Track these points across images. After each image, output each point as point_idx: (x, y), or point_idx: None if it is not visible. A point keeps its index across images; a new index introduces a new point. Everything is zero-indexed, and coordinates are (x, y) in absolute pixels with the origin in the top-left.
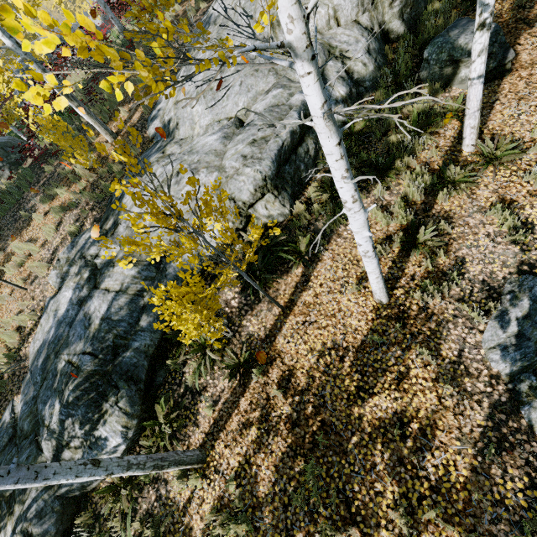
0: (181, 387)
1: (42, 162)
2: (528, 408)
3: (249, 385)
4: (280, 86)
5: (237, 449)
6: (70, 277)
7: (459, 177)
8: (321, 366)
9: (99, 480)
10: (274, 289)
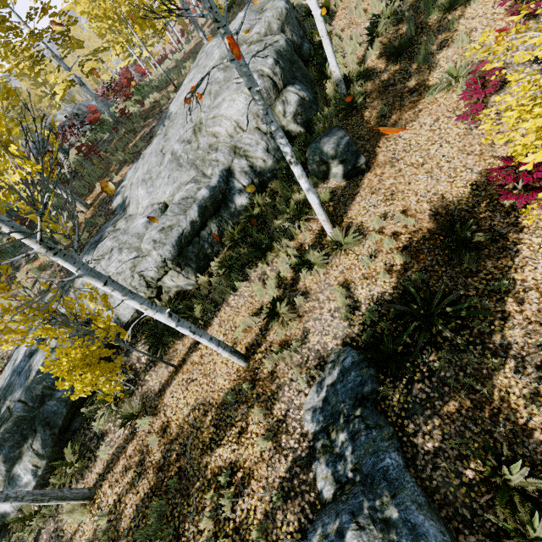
0: (92, 432)
1: (32, 228)
2: (317, 463)
3: (138, 433)
4: (194, 181)
5: (116, 489)
6: (32, 331)
7: (316, 259)
8: (191, 419)
9: (15, 511)
10: (174, 349)
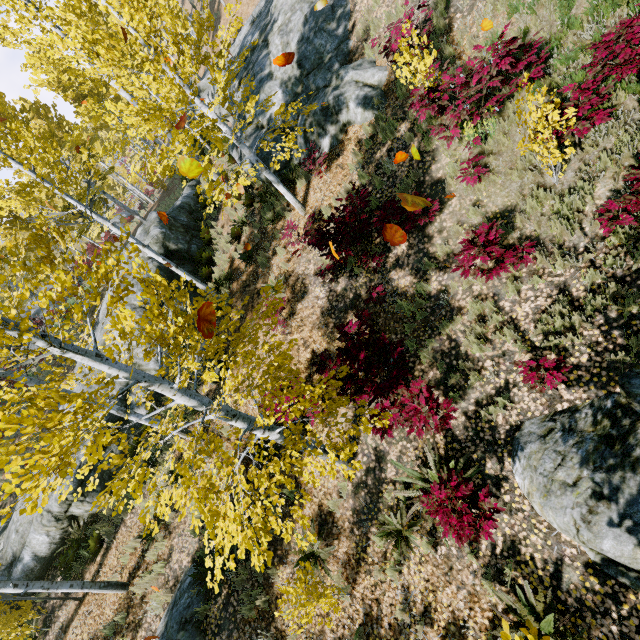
0: None
1: None
2: None
3: None
4: None
5: None
6: None
7: None
8: None
9: None
10: (83, 578)
